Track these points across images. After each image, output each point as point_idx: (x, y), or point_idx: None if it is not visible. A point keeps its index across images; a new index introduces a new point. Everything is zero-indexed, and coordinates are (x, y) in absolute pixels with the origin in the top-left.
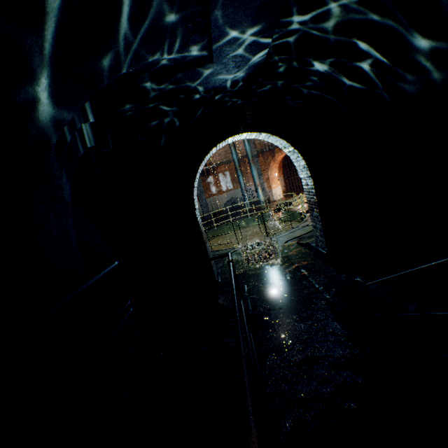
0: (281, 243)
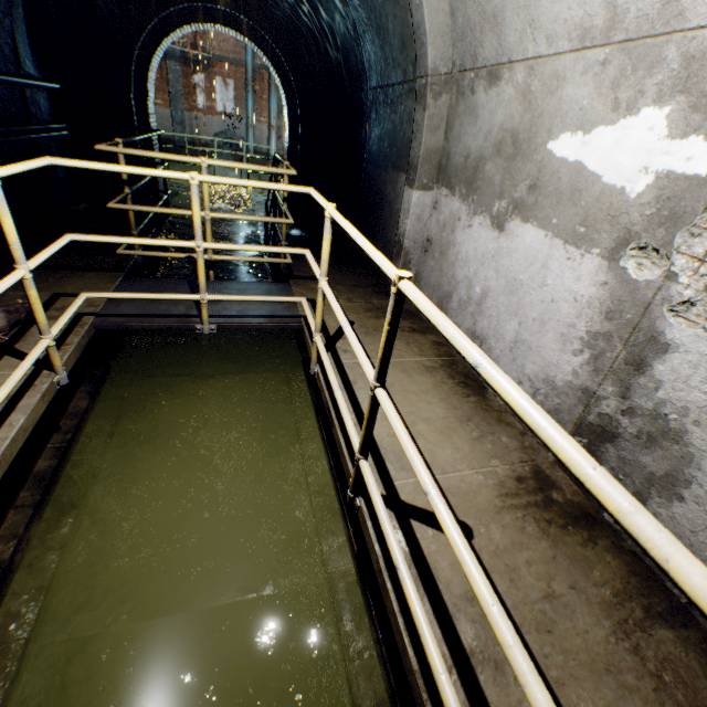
0: (259, 201)
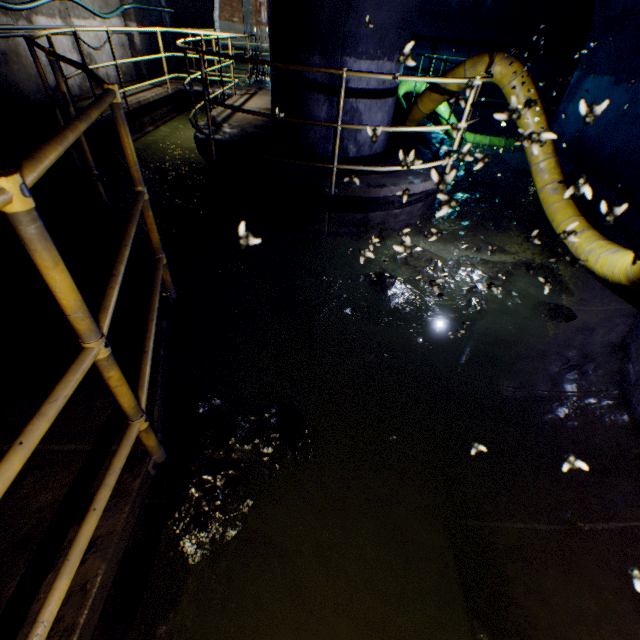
0: None
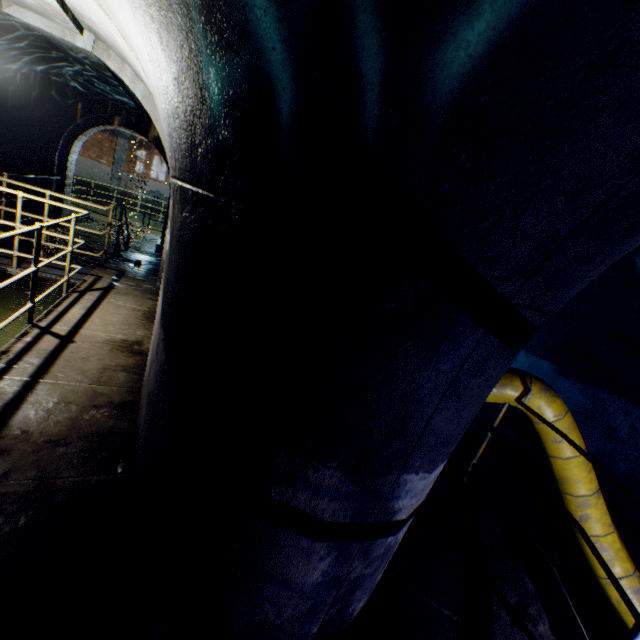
0: (152, 239)
